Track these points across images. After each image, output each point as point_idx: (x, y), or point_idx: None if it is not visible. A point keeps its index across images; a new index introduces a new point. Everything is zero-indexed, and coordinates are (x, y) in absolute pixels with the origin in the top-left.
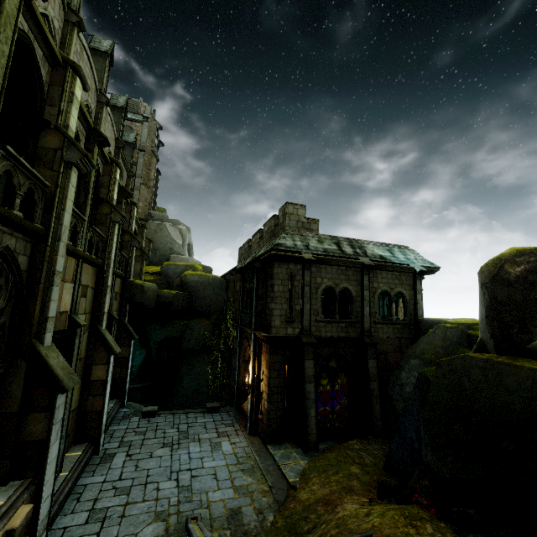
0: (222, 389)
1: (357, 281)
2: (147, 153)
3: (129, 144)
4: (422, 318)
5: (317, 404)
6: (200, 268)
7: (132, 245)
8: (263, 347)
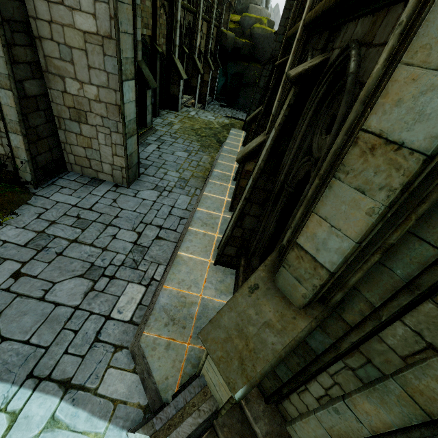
0: None
1: None
2: None
3: None
4: None
5: None
6: (265, 22)
7: (223, 2)
8: None
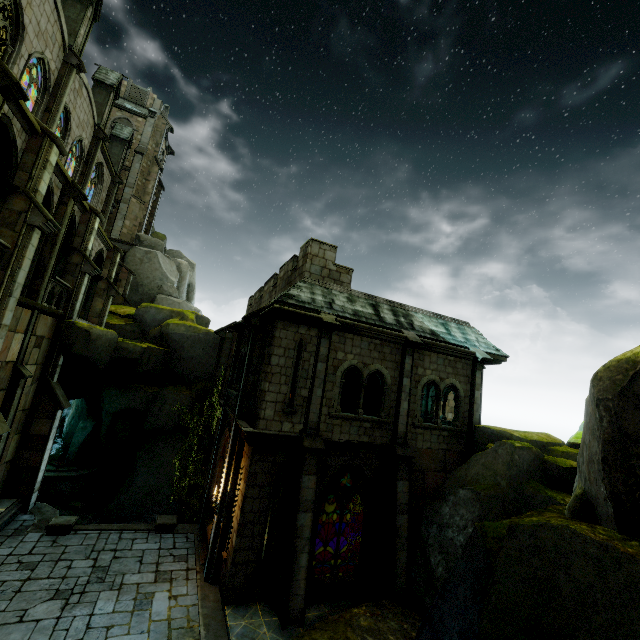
0: (192, 492)
1: (395, 363)
2: (147, 159)
3: (121, 141)
4: (479, 425)
5: (314, 543)
6: (192, 317)
7: (82, 270)
8: (246, 446)
